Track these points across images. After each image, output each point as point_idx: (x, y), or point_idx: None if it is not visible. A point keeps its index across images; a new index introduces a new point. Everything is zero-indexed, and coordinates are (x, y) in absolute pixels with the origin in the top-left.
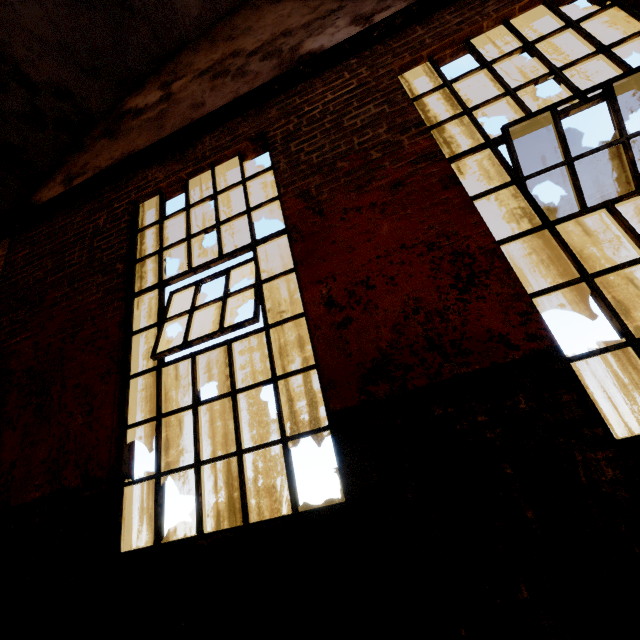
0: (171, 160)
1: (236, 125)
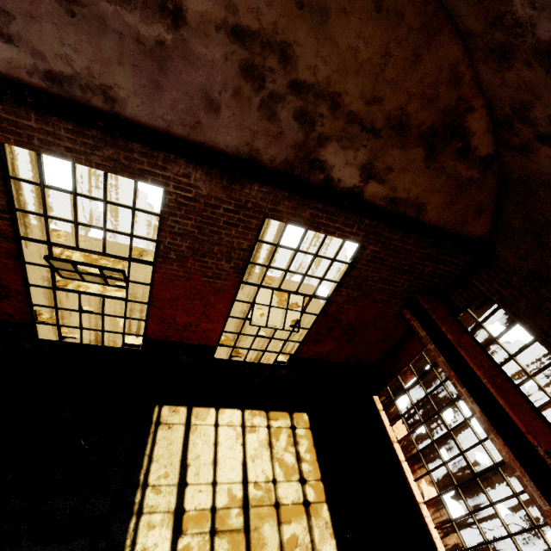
0: None
1: None
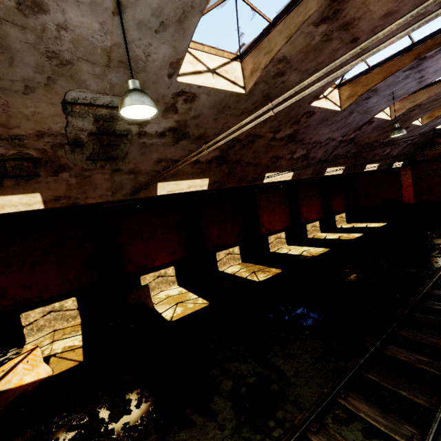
0: None
1: None
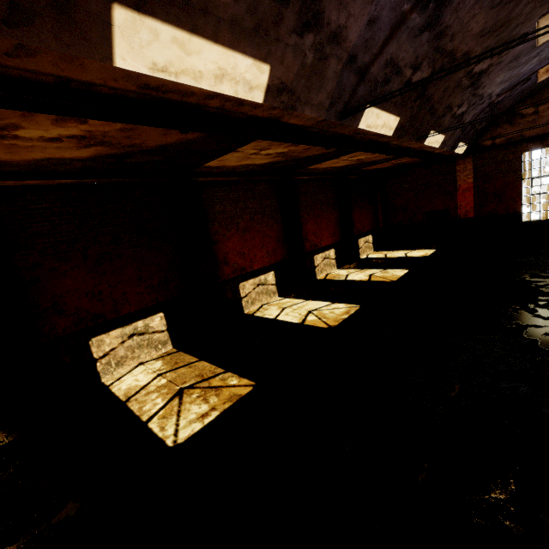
0: (537, 143)
1: None
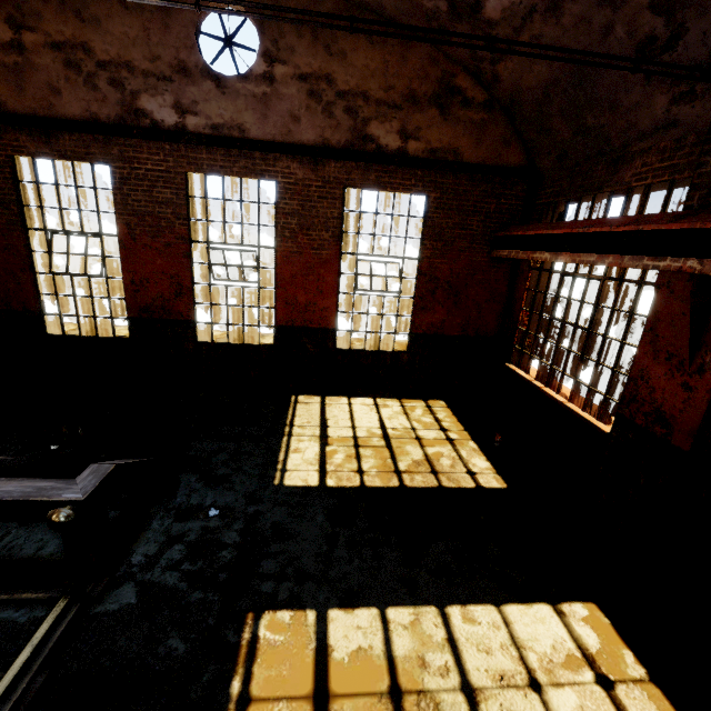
0: (39, 138)
1: (89, 142)
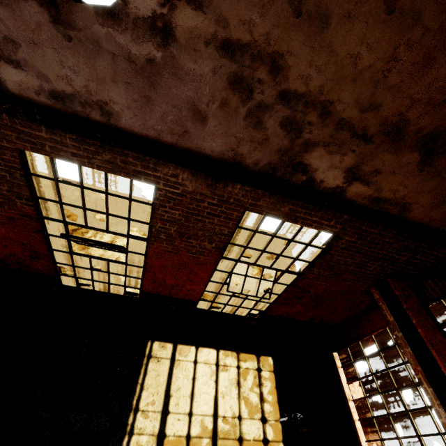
0: None
1: None
